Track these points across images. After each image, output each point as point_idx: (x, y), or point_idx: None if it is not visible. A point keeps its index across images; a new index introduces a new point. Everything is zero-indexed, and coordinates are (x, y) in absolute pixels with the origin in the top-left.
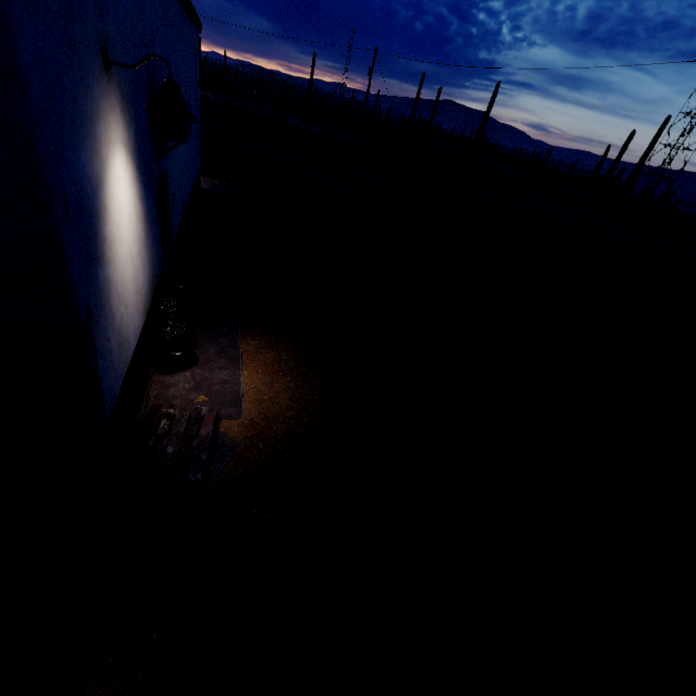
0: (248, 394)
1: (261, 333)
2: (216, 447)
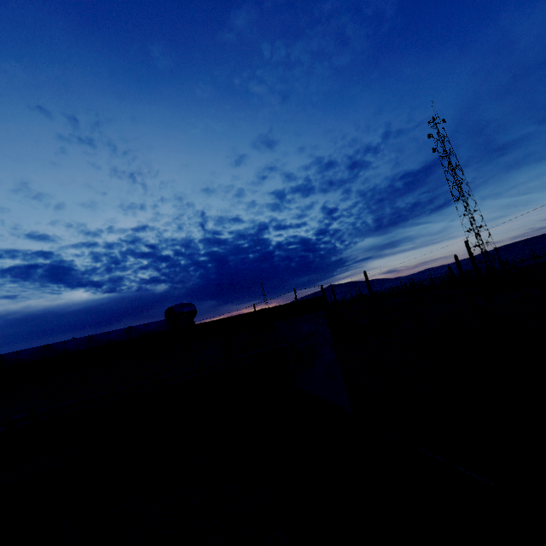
0: None
1: None
2: None
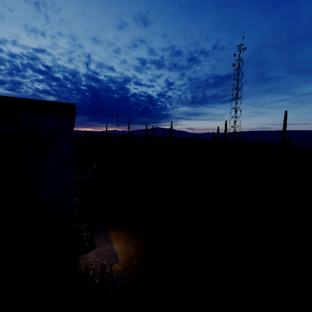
0: (118, 252)
1: (116, 228)
2: (113, 276)
